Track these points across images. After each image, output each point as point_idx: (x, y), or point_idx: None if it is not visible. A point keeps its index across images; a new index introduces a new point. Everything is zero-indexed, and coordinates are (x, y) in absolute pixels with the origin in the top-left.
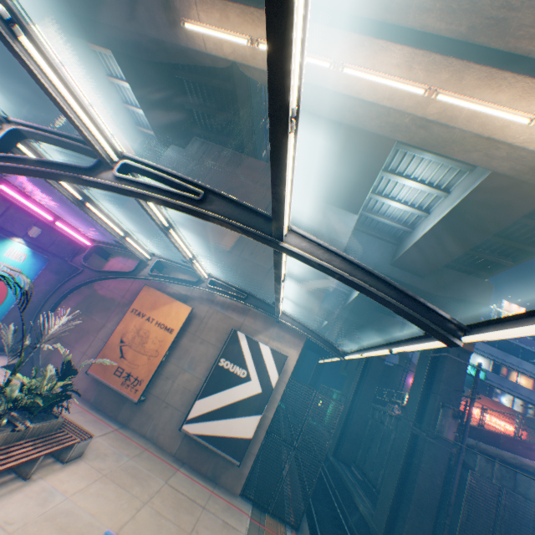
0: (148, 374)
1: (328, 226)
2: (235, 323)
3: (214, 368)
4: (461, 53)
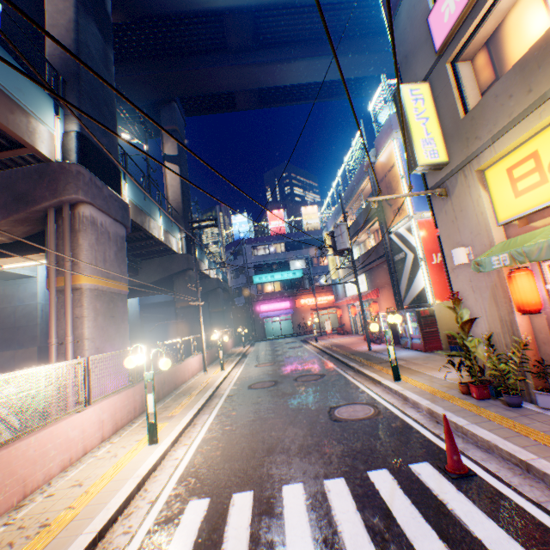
0: None
1: (21, 297)
2: None
3: None
4: None
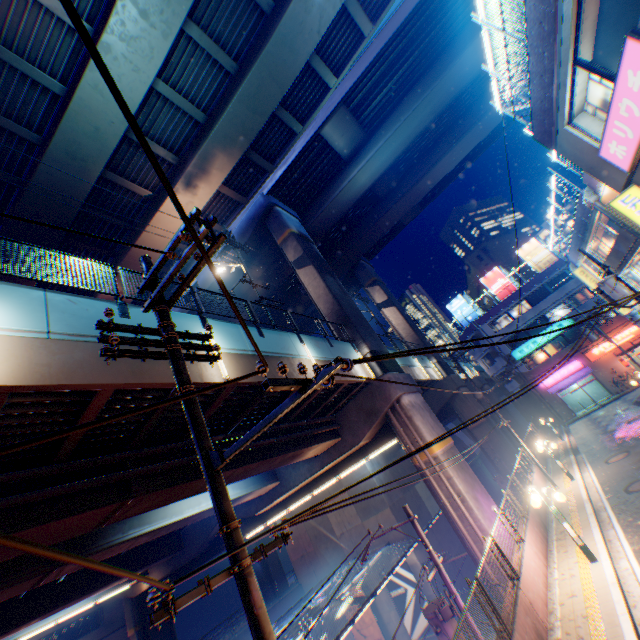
0: (379, 631)
1: (355, 470)
2: (379, 564)
3: (392, 599)
4: (305, 491)
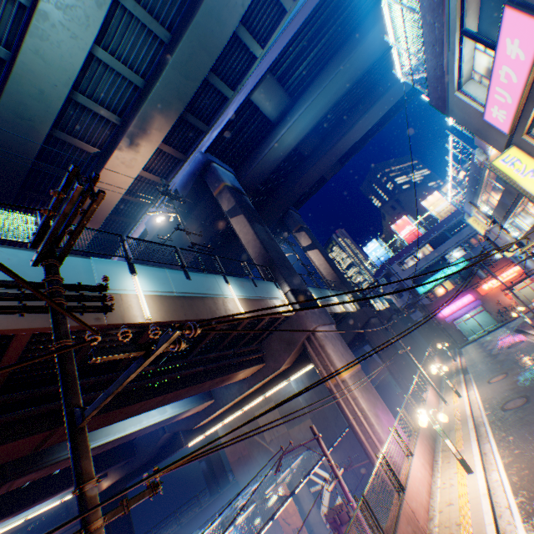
0: (300, 520)
1: (282, 388)
2: (302, 465)
3: (312, 494)
4: (236, 408)
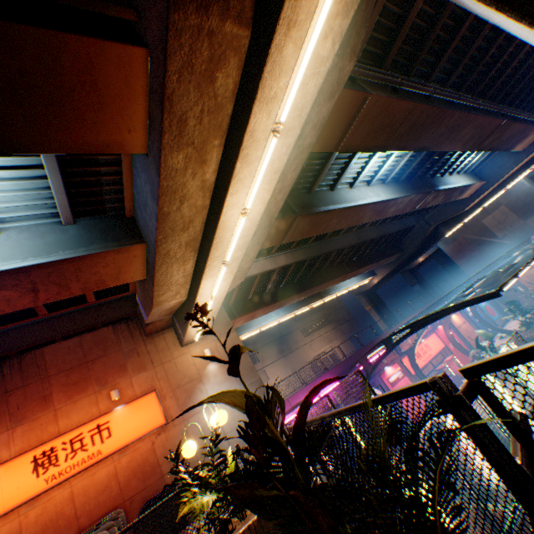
0: None
1: (513, 191)
2: None
3: None
4: (501, 186)
